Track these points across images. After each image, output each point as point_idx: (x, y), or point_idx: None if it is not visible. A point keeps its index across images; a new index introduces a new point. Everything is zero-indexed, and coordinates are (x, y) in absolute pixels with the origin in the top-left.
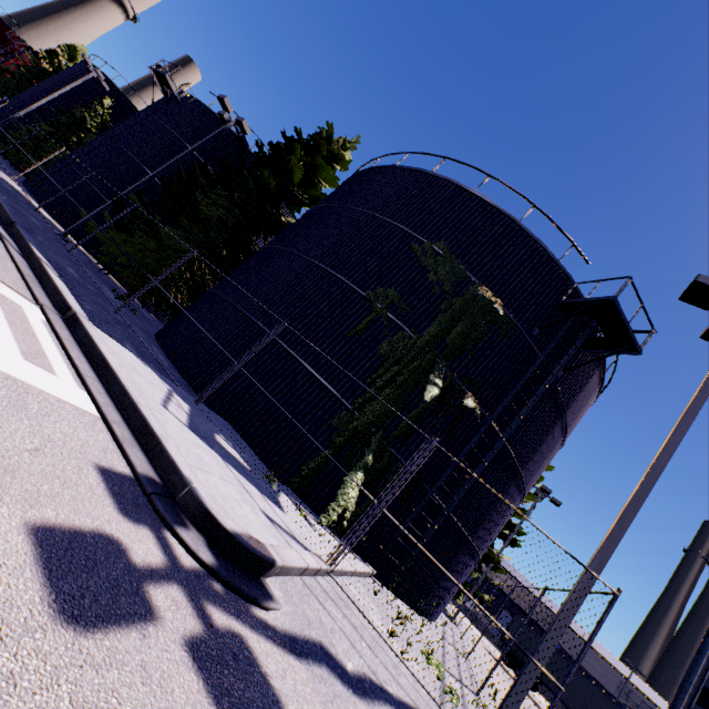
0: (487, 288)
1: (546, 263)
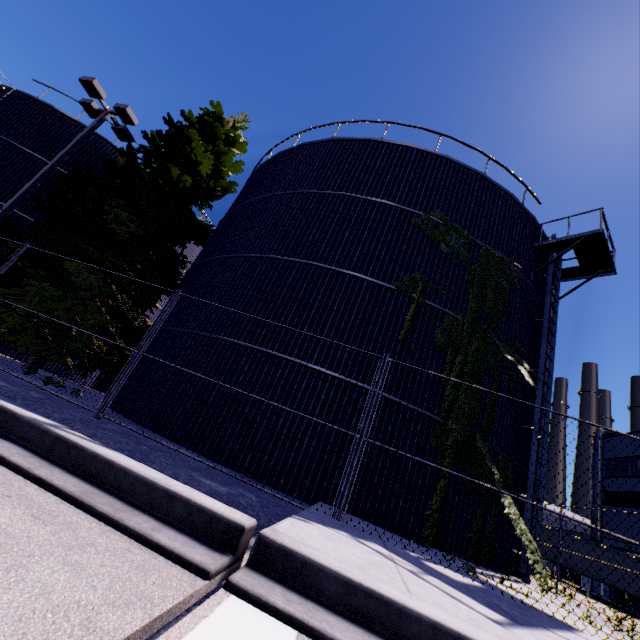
0: (491, 247)
1: (517, 210)
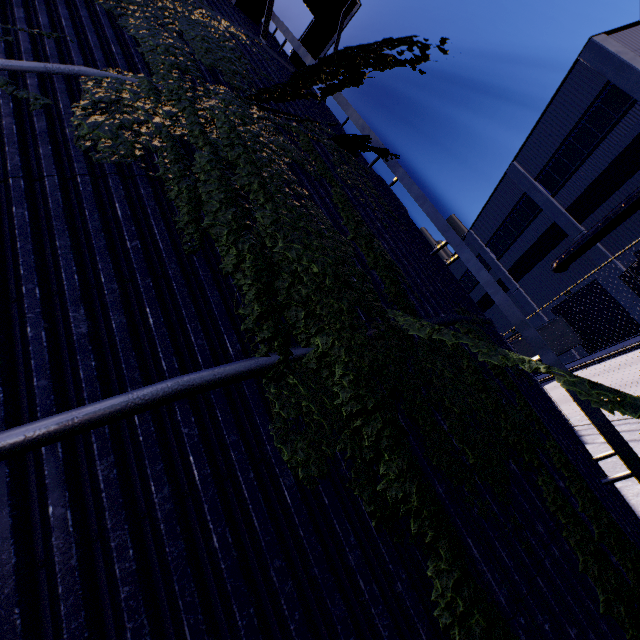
0: None
1: None
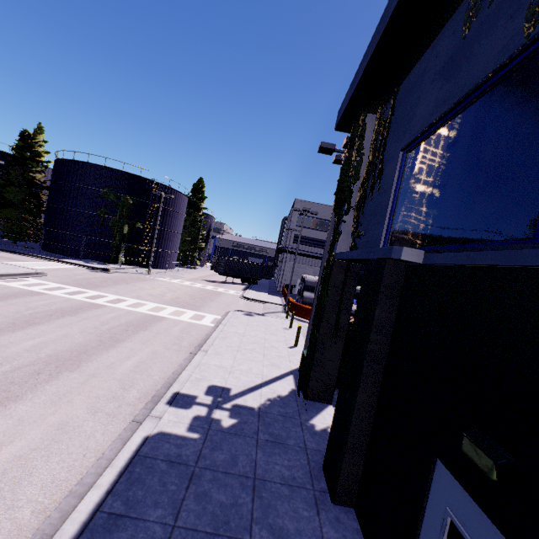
0: (126, 195)
1: (137, 178)
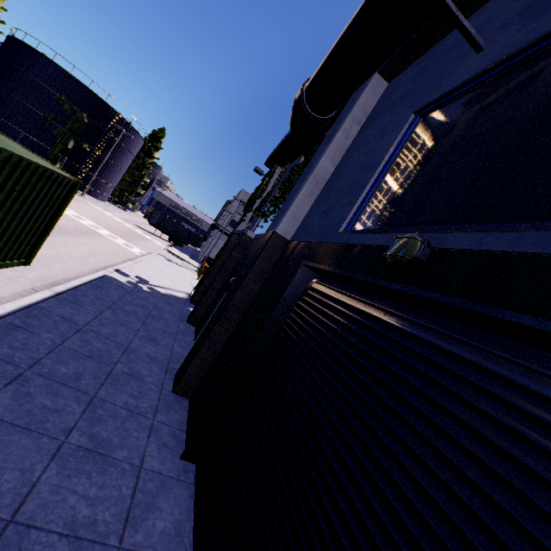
0: (83, 112)
1: (101, 102)
